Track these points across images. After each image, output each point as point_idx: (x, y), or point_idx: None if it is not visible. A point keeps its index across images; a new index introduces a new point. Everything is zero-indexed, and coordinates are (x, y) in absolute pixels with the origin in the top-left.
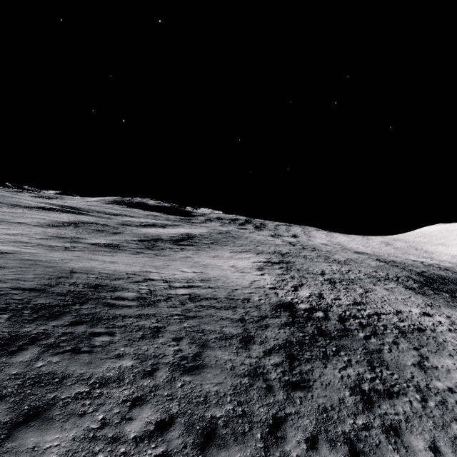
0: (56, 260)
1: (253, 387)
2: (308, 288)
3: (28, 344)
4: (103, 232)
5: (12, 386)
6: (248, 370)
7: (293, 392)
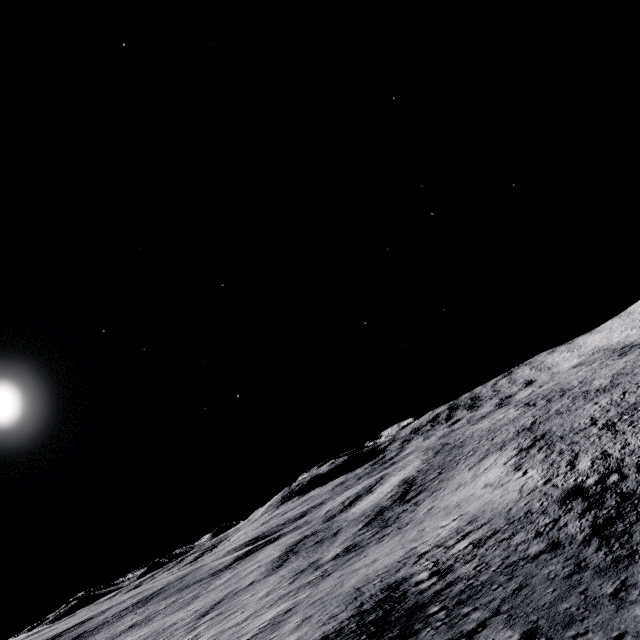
0: (332, 589)
1: (584, 577)
2: (585, 454)
3: None
4: (323, 541)
5: None
6: (572, 569)
7: (620, 563)
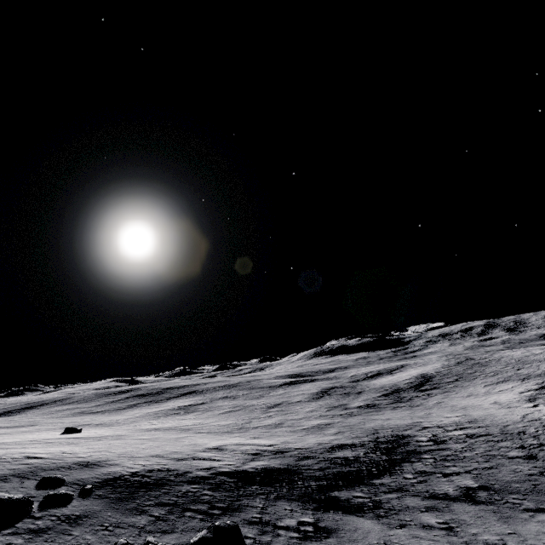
0: (357, 423)
1: (541, 479)
2: None
3: (402, 462)
4: (350, 394)
5: (414, 473)
6: (535, 473)
7: None
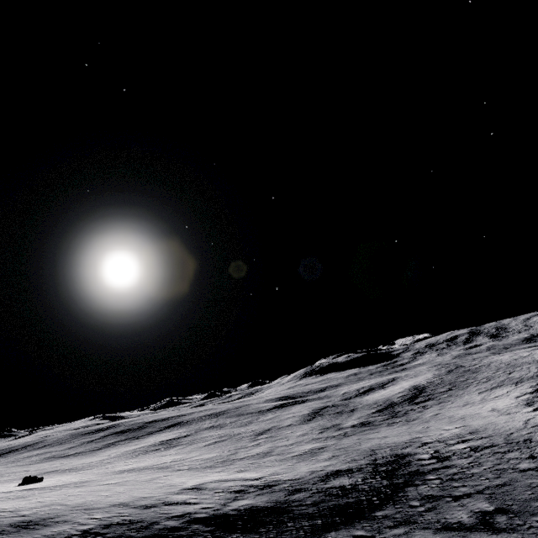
0: (352, 445)
1: None
2: None
3: (405, 486)
4: (342, 413)
5: (420, 499)
6: None
7: None
